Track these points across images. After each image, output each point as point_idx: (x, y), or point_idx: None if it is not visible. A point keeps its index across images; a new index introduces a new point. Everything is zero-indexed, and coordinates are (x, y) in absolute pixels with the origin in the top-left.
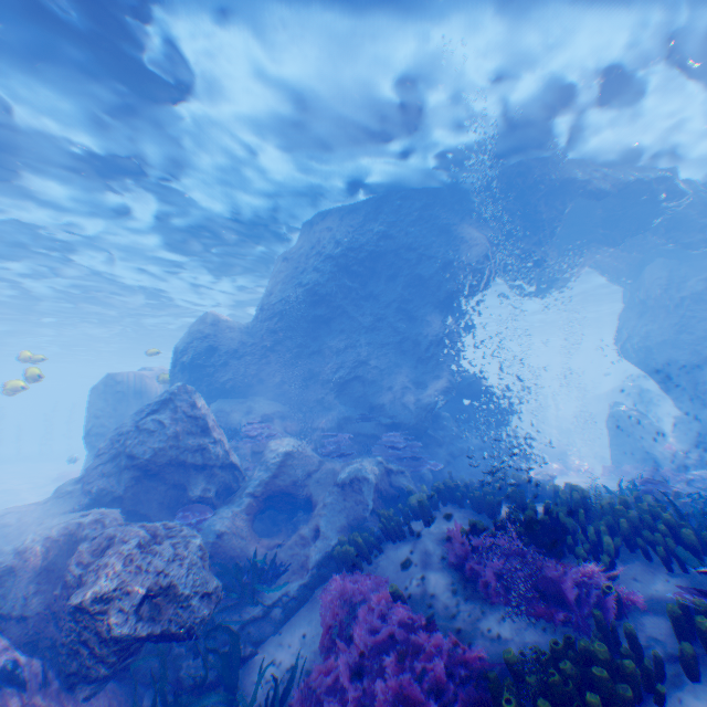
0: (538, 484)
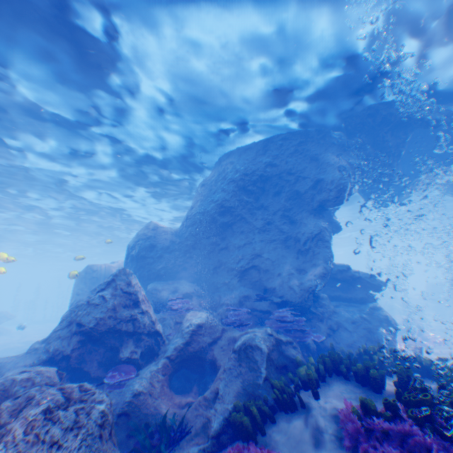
0: (415, 358)
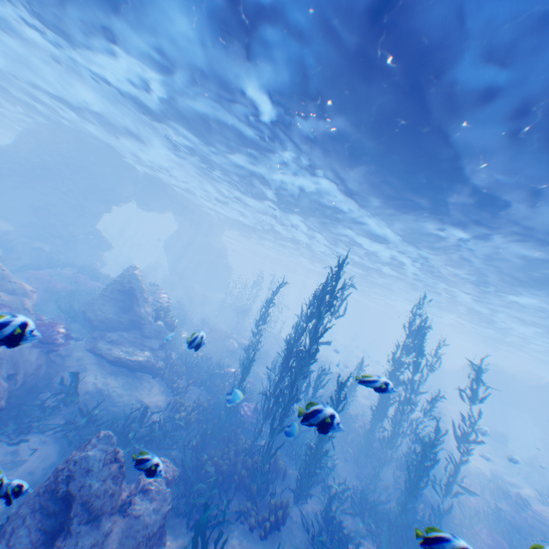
0: (102, 273)
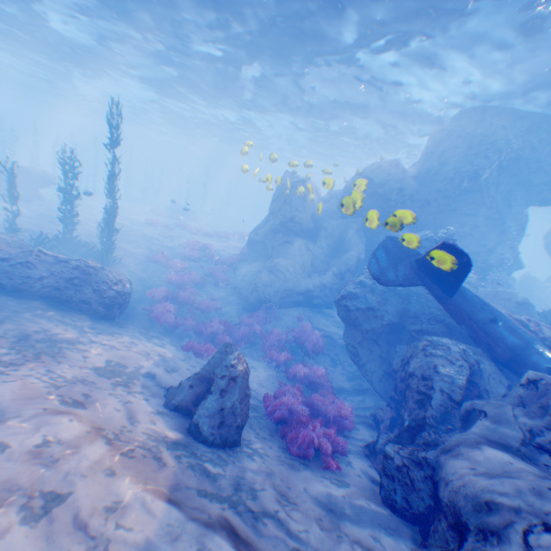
0: None
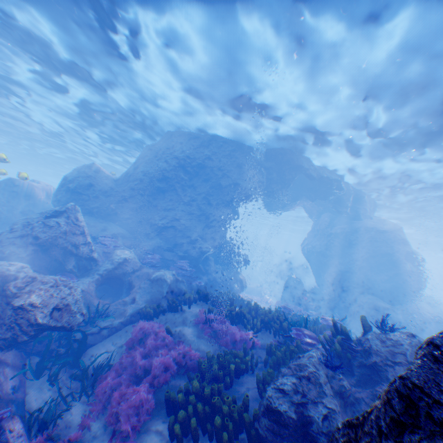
0: (243, 300)
